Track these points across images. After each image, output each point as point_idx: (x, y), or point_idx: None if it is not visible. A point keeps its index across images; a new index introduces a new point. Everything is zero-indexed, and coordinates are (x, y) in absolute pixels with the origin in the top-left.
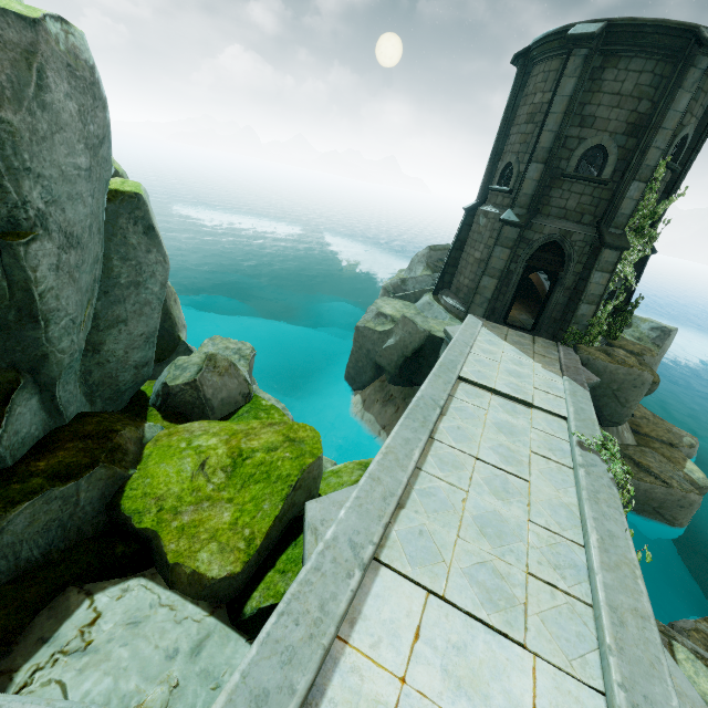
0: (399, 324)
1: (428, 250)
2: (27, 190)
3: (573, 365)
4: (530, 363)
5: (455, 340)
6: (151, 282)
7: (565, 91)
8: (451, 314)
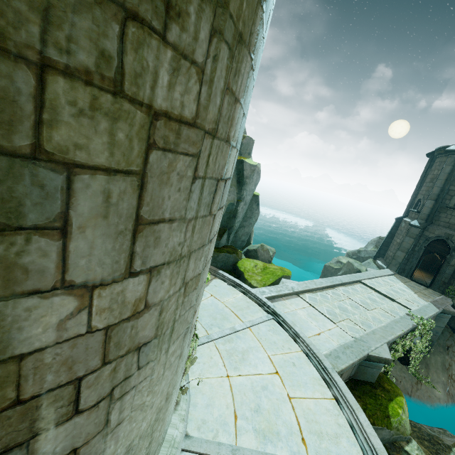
0: (345, 265)
1: (378, 238)
2: (244, 193)
3: (442, 302)
4: (411, 292)
5: (368, 272)
6: (253, 218)
7: (446, 171)
8: (379, 269)
